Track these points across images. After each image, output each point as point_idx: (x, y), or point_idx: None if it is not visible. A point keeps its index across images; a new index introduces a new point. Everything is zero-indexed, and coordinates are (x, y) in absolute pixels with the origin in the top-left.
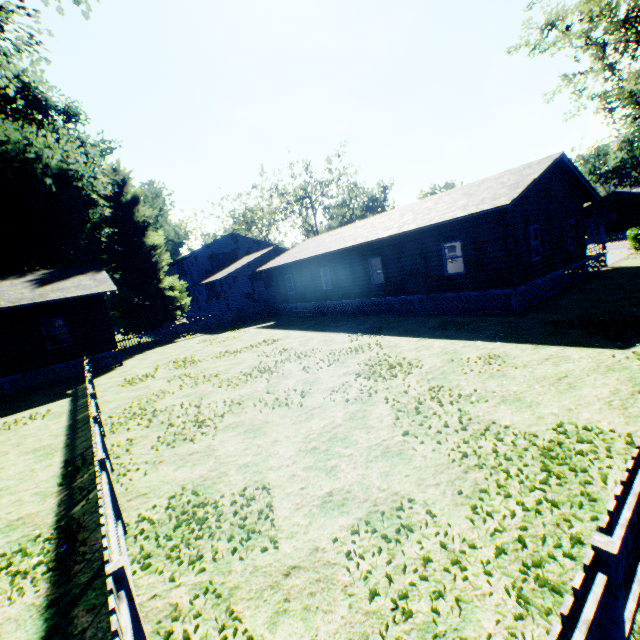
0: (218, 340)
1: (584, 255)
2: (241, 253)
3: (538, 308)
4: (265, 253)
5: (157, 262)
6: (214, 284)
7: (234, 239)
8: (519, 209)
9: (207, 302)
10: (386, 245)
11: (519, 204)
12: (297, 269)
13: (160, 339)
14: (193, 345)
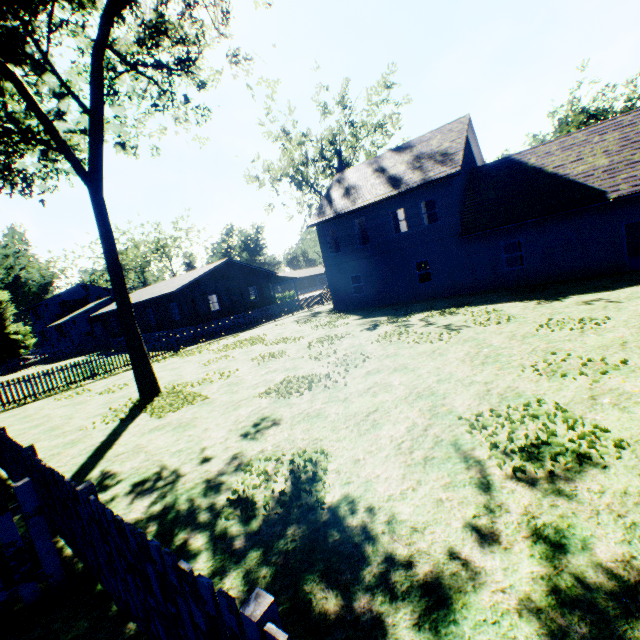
0: (49, 367)
1: (271, 303)
2: (92, 299)
3: (210, 334)
4: (102, 302)
5: (3, 314)
6: (61, 326)
7: (85, 288)
8: (197, 289)
9: (58, 340)
10: (153, 303)
11: (197, 286)
12: (117, 315)
13: (4, 371)
14: (28, 372)
